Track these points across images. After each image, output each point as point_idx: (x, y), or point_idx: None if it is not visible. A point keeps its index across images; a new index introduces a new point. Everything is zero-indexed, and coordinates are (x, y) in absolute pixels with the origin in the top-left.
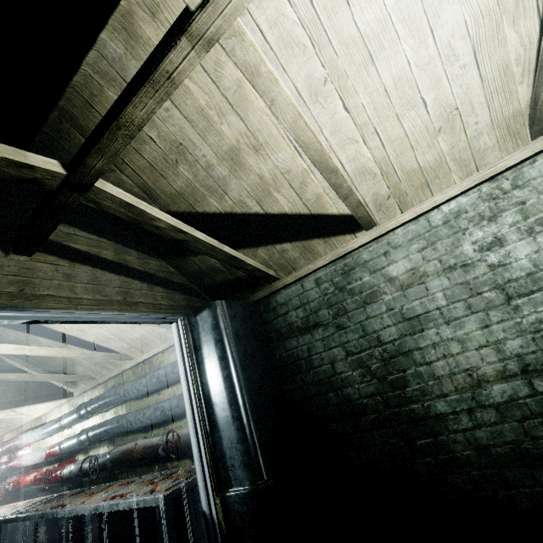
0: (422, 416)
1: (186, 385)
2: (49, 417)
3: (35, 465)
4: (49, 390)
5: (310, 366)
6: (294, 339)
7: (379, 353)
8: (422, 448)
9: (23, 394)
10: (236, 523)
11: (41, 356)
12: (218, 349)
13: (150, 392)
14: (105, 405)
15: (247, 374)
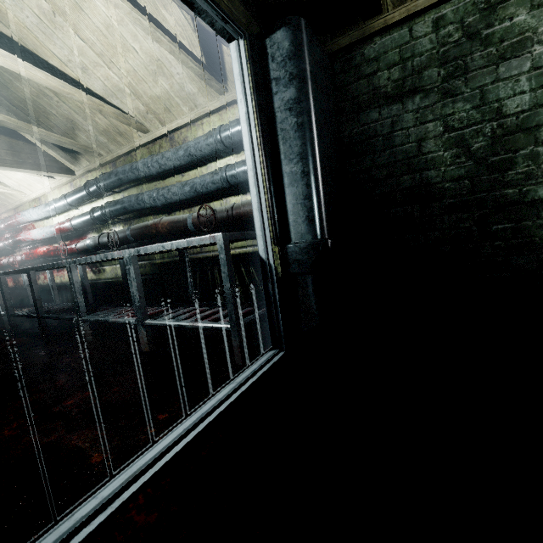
0: (514, 201)
1: (248, 128)
2: (49, 198)
3: (44, 240)
4: (47, 160)
5: (389, 144)
6: (376, 111)
7: (491, 129)
8: (497, 232)
9: (17, 156)
10: (292, 270)
11: (31, 108)
12: (293, 88)
13: (172, 173)
14: (119, 182)
15: (321, 132)
